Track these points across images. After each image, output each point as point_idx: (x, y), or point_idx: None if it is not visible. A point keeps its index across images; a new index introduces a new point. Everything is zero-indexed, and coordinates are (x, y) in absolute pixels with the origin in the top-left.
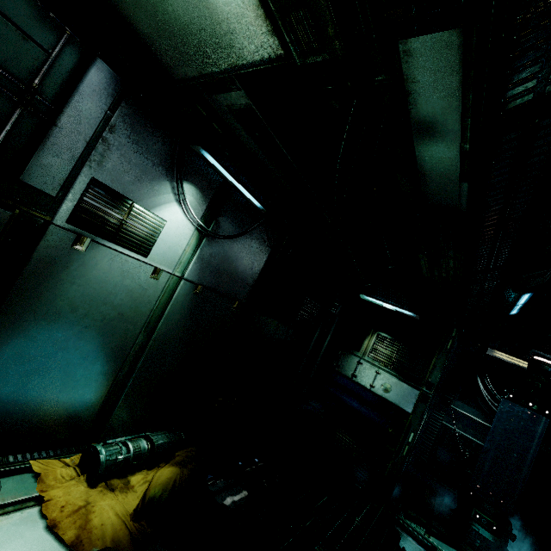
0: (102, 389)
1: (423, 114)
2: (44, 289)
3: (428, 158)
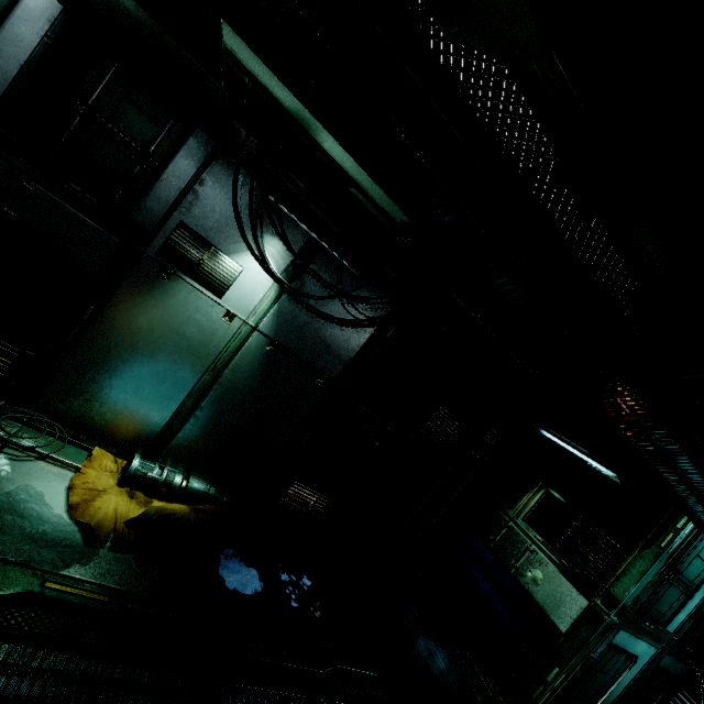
0: (165, 413)
1: (290, 107)
2: (132, 305)
3: (339, 158)
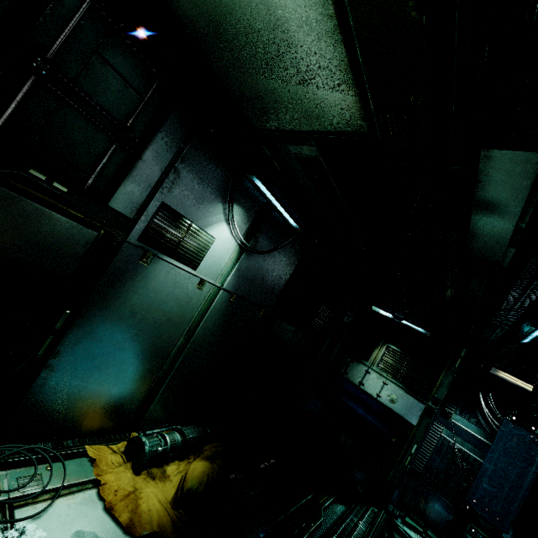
0: (145, 385)
1: (487, 197)
2: (113, 297)
3: (481, 225)
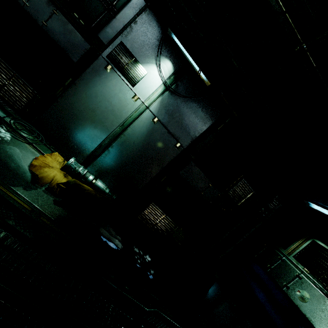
0: (93, 144)
1: None
2: (89, 82)
3: None
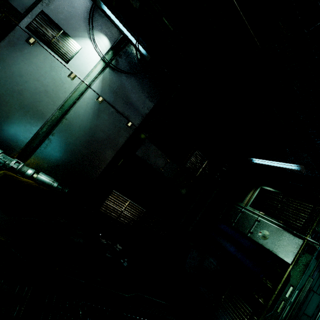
0: (27, 134)
1: None
2: (8, 58)
3: None
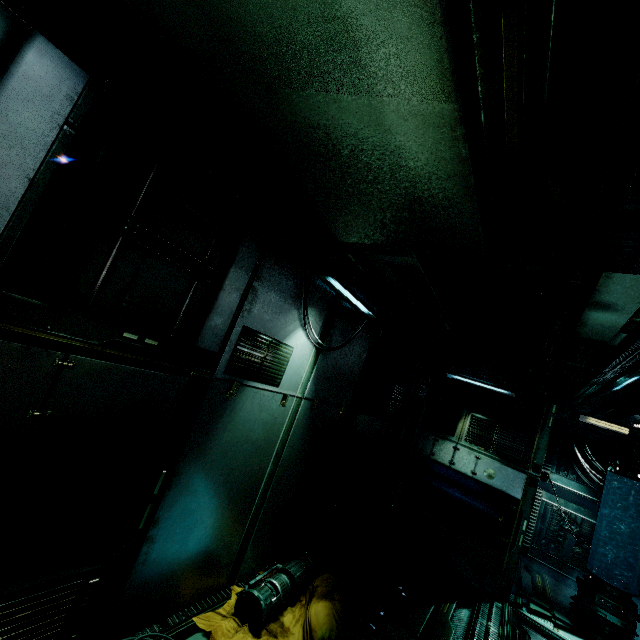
0: (240, 528)
1: (603, 300)
2: (205, 442)
3: (593, 317)
